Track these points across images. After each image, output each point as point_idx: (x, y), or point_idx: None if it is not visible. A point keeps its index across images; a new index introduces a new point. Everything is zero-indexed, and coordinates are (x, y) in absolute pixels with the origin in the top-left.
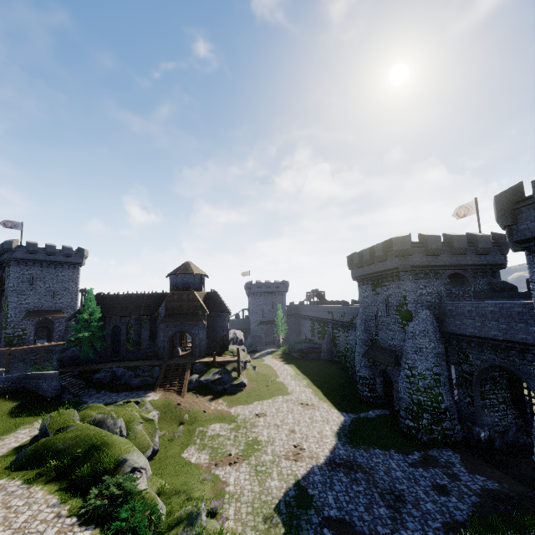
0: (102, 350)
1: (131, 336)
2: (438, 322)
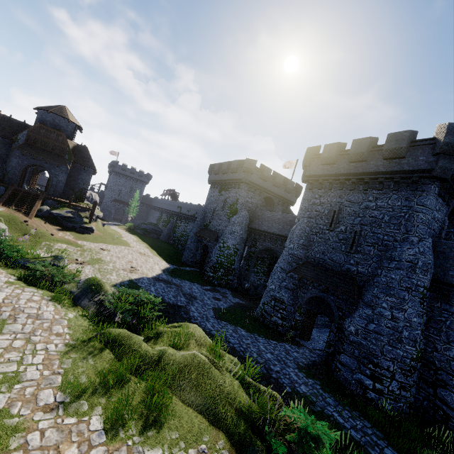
0: None
1: None
2: (249, 221)
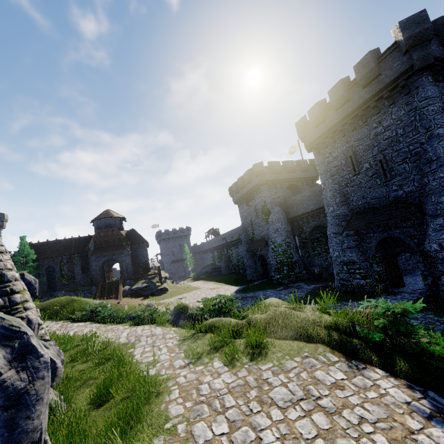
0: (40, 285)
1: (65, 272)
2: (286, 214)
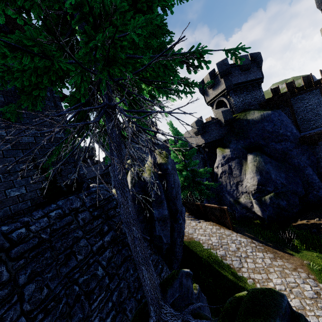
0: None
1: None
2: None
